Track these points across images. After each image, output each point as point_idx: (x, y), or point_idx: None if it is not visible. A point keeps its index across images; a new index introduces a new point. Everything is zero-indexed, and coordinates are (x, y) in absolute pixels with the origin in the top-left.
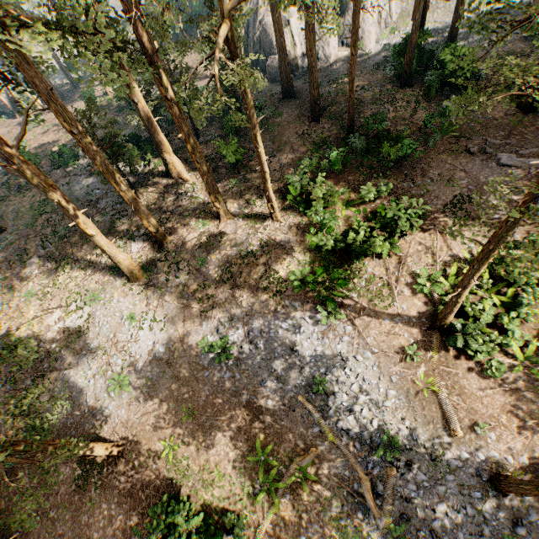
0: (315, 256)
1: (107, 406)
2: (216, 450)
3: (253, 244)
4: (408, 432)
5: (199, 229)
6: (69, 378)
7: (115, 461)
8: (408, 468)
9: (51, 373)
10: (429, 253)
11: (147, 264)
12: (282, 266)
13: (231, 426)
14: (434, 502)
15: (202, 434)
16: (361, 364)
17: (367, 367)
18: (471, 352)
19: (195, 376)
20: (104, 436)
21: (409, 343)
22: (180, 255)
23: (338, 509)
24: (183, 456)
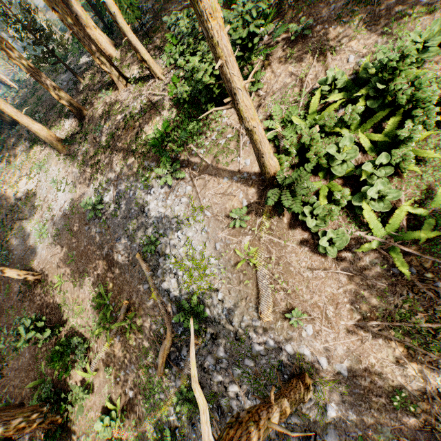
0: (180, 112)
1: (38, 247)
2: (83, 290)
3: (136, 108)
4: (220, 305)
5: (102, 99)
6: (25, 226)
7: (37, 286)
8: (212, 341)
9: (18, 221)
10: (297, 86)
11: (71, 138)
12: (151, 127)
13: (94, 273)
14: (228, 381)
15: (78, 276)
16: (193, 227)
17: (197, 231)
18: (306, 218)
19: (80, 230)
20: (35, 268)
21: (242, 205)
22: (90, 127)
23: (150, 359)
24: (65, 290)
